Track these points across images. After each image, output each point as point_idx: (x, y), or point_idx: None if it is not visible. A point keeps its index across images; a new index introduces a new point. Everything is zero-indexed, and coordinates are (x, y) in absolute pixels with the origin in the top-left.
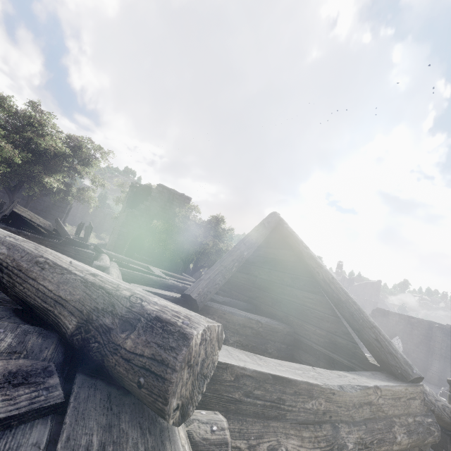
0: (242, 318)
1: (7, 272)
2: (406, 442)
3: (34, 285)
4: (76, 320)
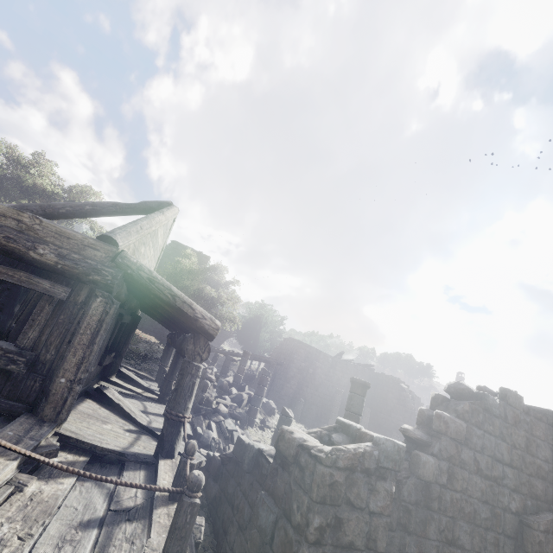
0: None
1: None
2: (52, 259)
3: None
4: None
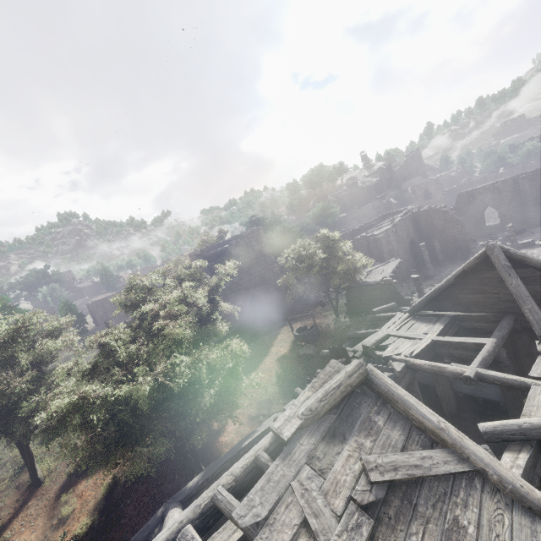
0: None
1: None
2: None
3: None
4: None
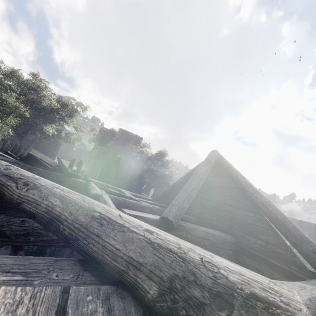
0: (202, 232)
1: (67, 225)
2: None
3: (99, 241)
4: (157, 286)
